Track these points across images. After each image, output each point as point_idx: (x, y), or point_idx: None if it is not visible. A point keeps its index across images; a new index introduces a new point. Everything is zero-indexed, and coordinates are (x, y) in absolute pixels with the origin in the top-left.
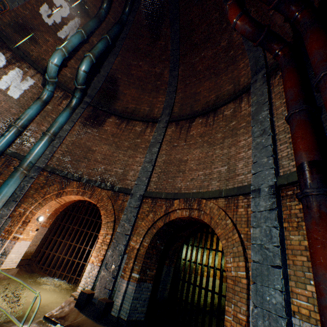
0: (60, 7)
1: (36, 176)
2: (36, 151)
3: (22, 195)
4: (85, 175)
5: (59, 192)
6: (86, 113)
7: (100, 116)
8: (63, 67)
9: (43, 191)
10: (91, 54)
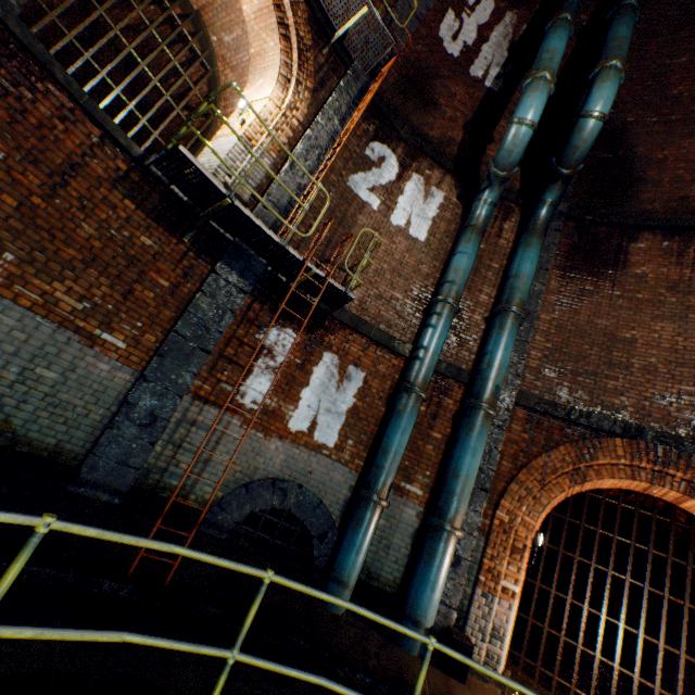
0: (475, 5)
1: (505, 421)
2: (501, 358)
3: (491, 475)
4: (631, 417)
5: (573, 467)
6: (560, 241)
7: (601, 241)
8: (484, 145)
9: (534, 464)
10: (618, 62)
